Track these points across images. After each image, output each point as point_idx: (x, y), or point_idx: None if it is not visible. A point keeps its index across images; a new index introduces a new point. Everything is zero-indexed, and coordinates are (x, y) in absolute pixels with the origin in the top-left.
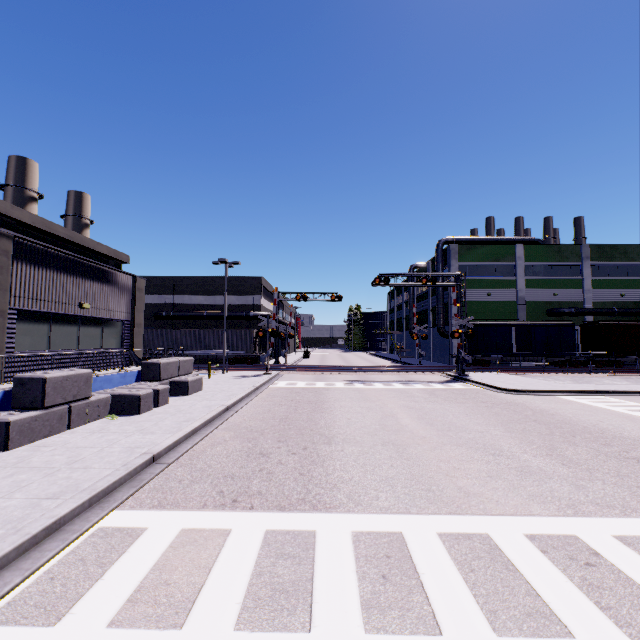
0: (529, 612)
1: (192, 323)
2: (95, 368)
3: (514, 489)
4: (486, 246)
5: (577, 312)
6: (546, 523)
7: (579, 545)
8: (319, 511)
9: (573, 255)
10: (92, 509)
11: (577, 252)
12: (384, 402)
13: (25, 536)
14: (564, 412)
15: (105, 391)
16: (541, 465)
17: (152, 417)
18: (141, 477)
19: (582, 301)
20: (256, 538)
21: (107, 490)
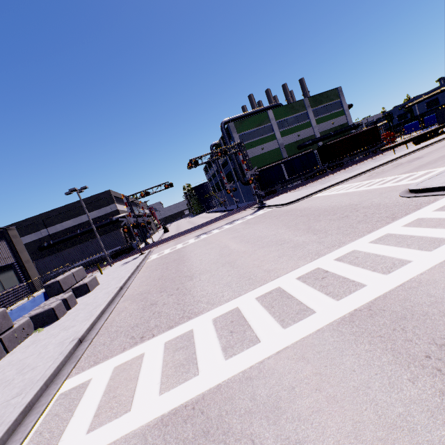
0: (298, 312)
1: (72, 242)
2: (7, 305)
3: (291, 258)
4: (250, 118)
5: (313, 142)
6: (305, 268)
7: (319, 271)
8: (192, 318)
9: (301, 107)
10: (50, 388)
11: (302, 104)
12: (220, 240)
13: (8, 424)
14: (315, 204)
15: (23, 317)
16: (304, 239)
17: (69, 317)
18: (76, 355)
19: (314, 134)
20: (160, 349)
21: (55, 373)
